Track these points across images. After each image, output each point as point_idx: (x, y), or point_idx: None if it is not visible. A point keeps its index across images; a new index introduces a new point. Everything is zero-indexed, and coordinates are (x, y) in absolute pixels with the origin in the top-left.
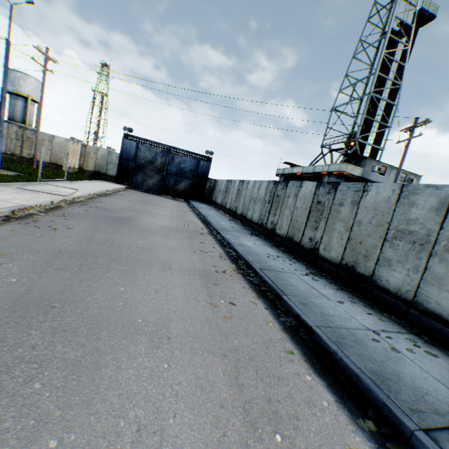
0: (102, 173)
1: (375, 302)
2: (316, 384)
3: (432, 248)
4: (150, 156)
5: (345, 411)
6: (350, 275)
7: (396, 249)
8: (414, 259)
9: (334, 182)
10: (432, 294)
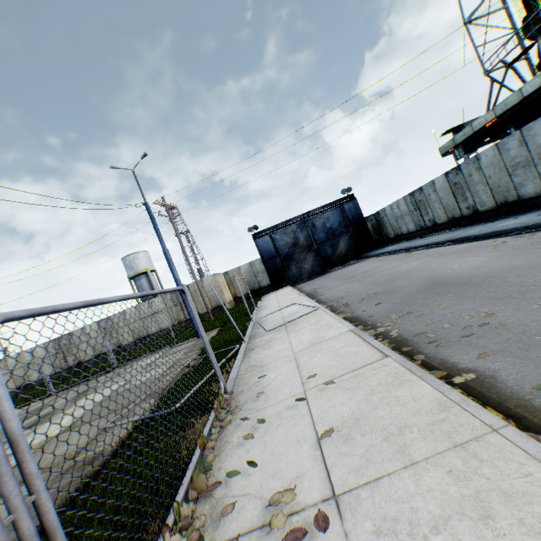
0: (256, 290)
1: None
2: None
3: None
4: (290, 239)
5: None
6: None
7: None
8: None
9: None
10: None
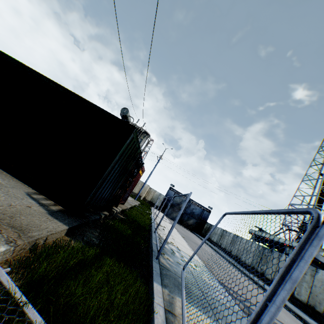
0: (153, 203)
1: None
2: None
3: None
4: (179, 201)
5: None
6: (312, 310)
7: None
8: None
9: None
10: None
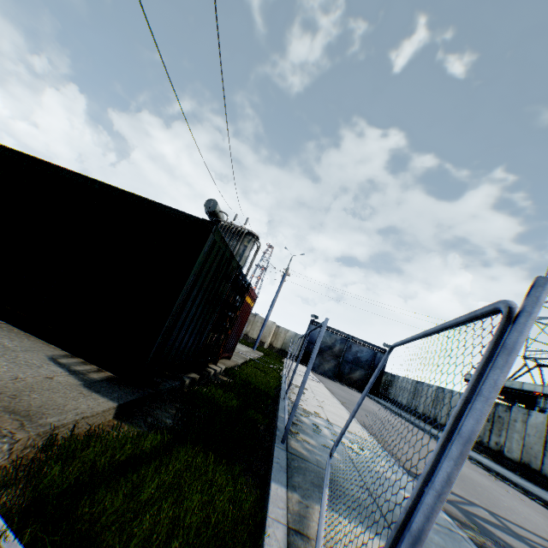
0: (286, 351)
1: None
2: None
3: None
4: (330, 342)
5: None
6: None
7: None
8: None
9: None
10: None
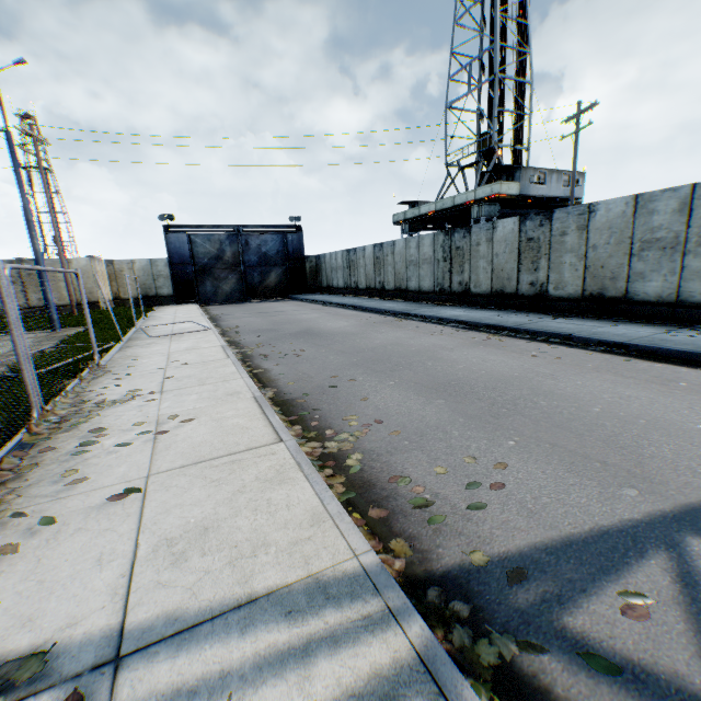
0: (151, 296)
1: (637, 317)
2: (666, 366)
3: (683, 248)
4: (214, 249)
5: (697, 370)
6: (599, 303)
7: (646, 260)
8: (668, 263)
9: (546, 212)
10: (694, 288)
